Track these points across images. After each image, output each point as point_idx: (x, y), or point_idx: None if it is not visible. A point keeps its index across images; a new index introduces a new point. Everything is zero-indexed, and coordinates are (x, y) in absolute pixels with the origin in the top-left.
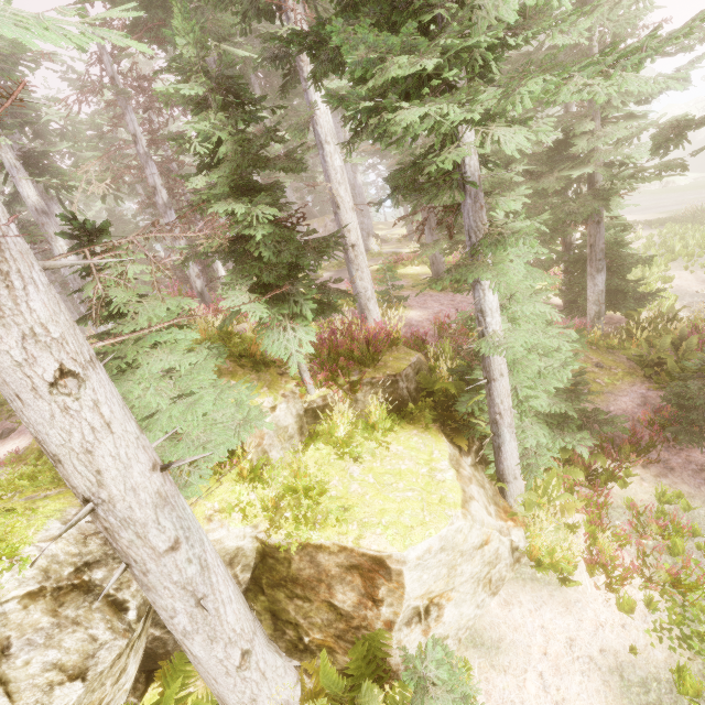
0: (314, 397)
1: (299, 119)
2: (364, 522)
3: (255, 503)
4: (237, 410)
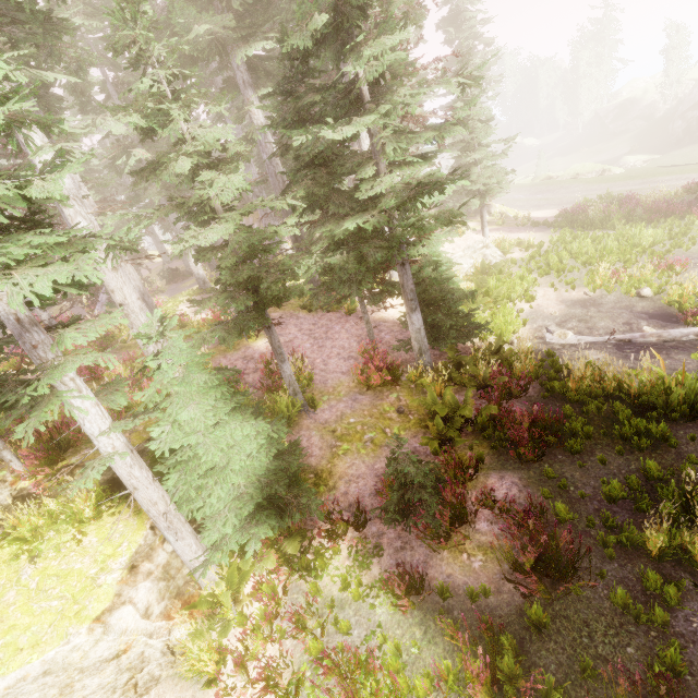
0: (26, 483)
1: None
2: None
3: None
4: None
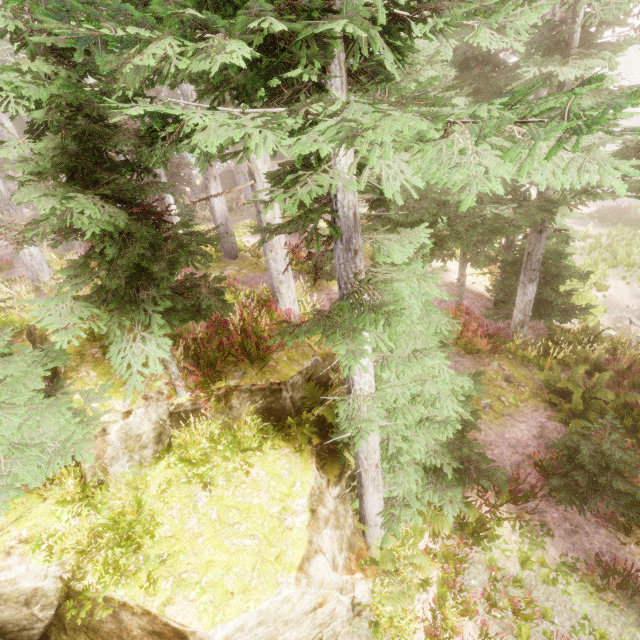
0: (183, 399)
1: None
2: (181, 579)
3: (73, 532)
4: (59, 430)
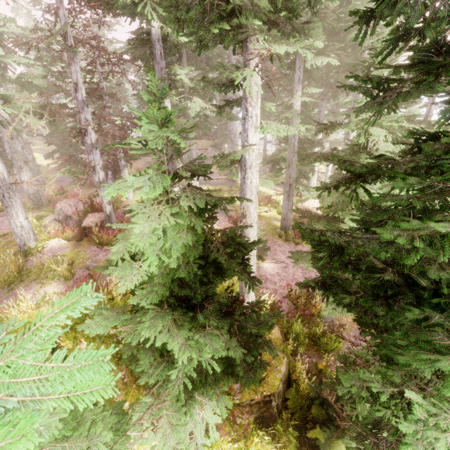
0: None
1: (236, 156)
2: None
3: None
4: None
